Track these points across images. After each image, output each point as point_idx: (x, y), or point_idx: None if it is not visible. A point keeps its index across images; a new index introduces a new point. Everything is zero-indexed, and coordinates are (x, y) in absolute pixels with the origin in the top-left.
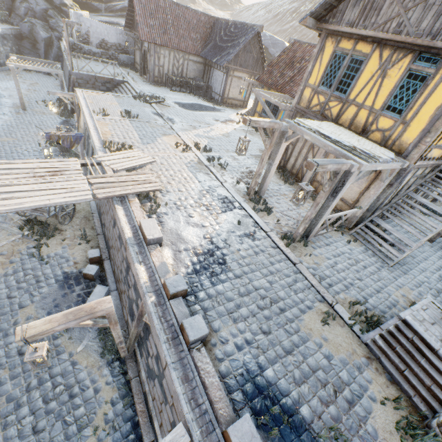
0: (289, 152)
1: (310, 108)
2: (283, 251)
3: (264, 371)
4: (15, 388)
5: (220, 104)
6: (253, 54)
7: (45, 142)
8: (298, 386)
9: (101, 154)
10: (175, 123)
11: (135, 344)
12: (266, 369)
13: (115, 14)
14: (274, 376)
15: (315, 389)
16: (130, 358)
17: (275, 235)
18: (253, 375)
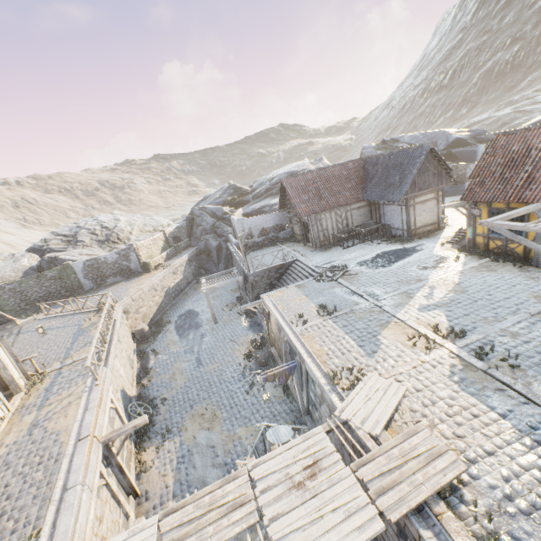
0: None
1: None
2: None
3: None
4: None
5: (409, 240)
6: (431, 171)
7: (242, 358)
8: None
9: (335, 398)
10: (380, 298)
11: None
12: None
13: (261, 198)
14: None
15: None
16: None
17: None
18: None
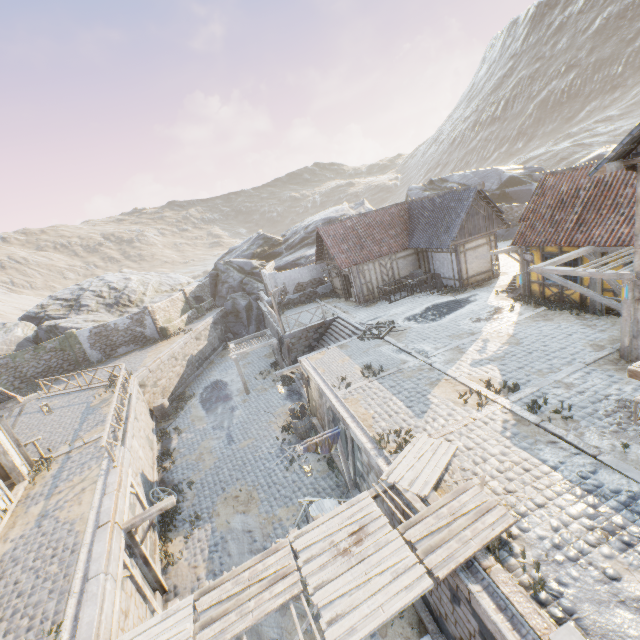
0: None
1: None
2: None
3: None
4: None
5: (462, 290)
6: (481, 214)
7: (280, 431)
8: None
9: (382, 462)
10: (430, 355)
11: None
12: None
13: (296, 249)
14: None
15: None
16: None
17: None
18: None
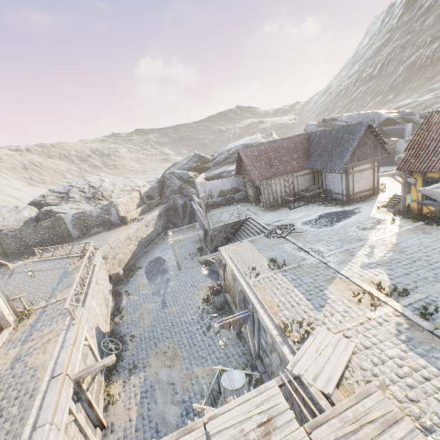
0: None
1: None
2: None
3: None
4: None
5: (348, 203)
6: (369, 144)
7: (201, 302)
8: None
9: (286, 350)
10: (325, 255)
11: None
12: None
13: (220, 165)
14: None
15: None
16: None
17: None
18: None
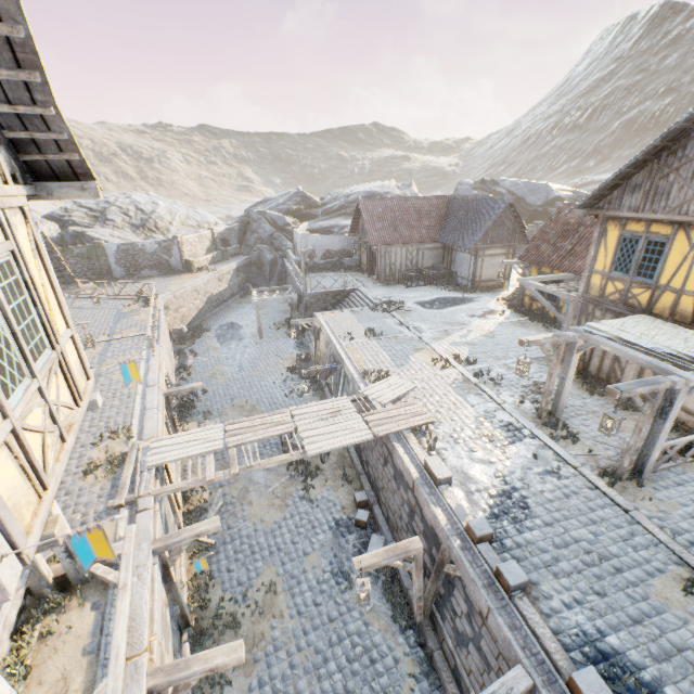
0: (588, 351)
1: (605, 296)
2: (605, 492)
3: (606, 637)
4: (319, 640)
5: (471, 291)
6: (507, 226)
7: (285, 371)
8: (656, 662)
9: (362, 386)
10: (423, 331)
11: (432, 605)
12: (608, 635)
13: (332, 216)
14: (620, 644)
15: (685, 671)
16: (427, 625)
17: (588, 471)
18: (591, 638)
